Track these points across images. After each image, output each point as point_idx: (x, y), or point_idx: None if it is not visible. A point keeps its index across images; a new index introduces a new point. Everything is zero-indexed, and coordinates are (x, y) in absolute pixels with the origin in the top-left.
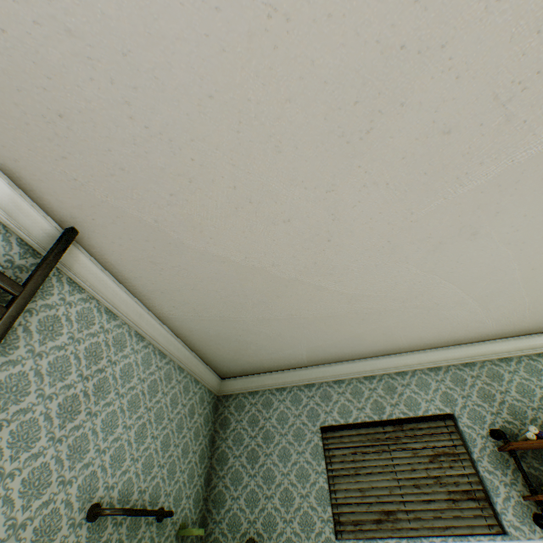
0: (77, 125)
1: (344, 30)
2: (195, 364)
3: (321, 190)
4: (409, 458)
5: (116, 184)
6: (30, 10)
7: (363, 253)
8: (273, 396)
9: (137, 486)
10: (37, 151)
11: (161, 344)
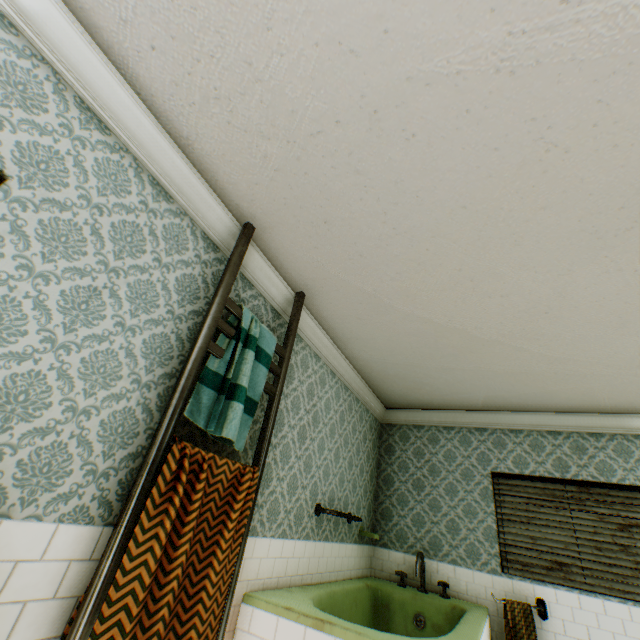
0: (336, 227)
1: (628, 155)
2: (367, 395)
3: (552, 274)
4: (592, 521)
5: (350, 265)
6: (331, 161)
7: (583, 325)
8: (439, 433)
9: (336, 494)
10: (296, 243)
11: (346, 380)
